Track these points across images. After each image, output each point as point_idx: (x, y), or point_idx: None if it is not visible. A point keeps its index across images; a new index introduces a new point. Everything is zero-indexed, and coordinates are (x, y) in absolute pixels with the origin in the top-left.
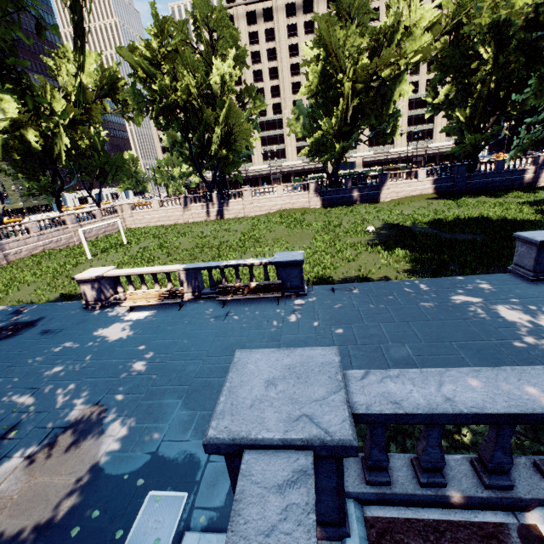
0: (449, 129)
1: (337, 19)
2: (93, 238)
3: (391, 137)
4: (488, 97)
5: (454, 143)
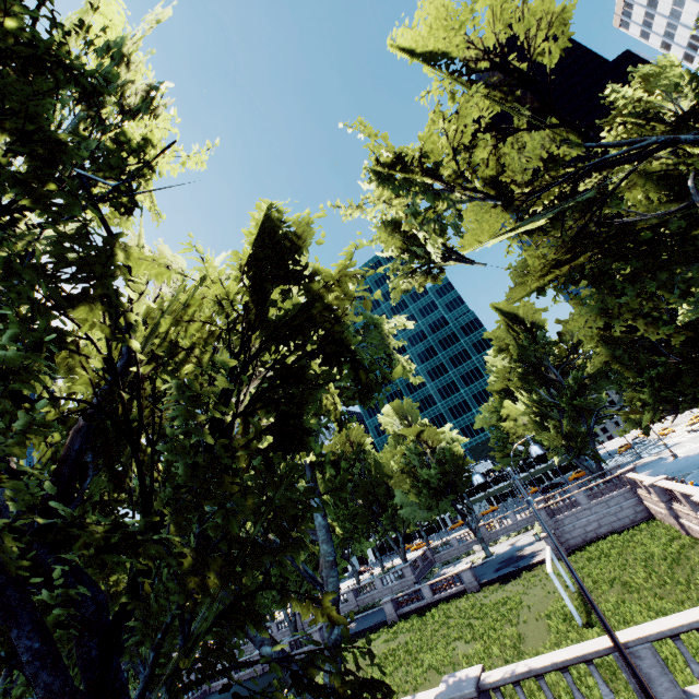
0: None
1: None
2: None
3: None
4: None
5: None
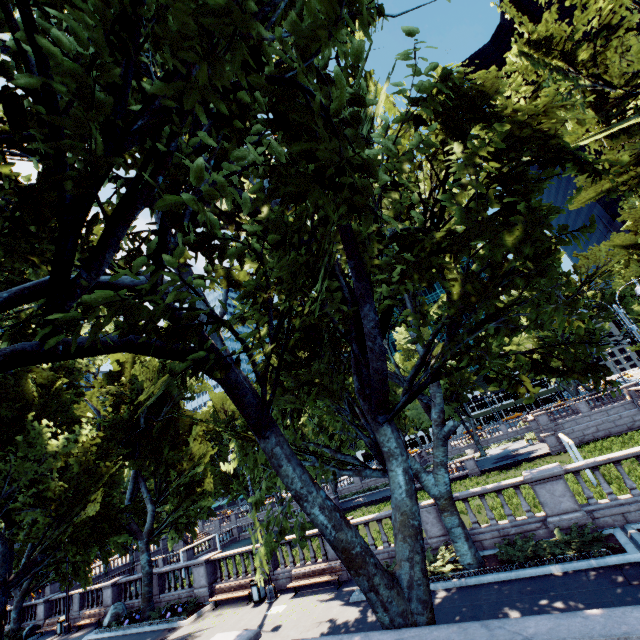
0: None
1: None
2: None
3: None
4: None
5: None
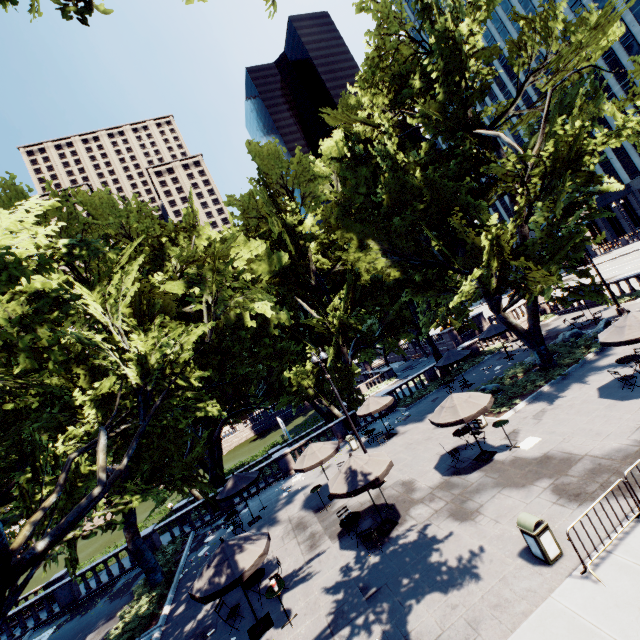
0: None
1: None
2: None
3: None
4: None
5: None
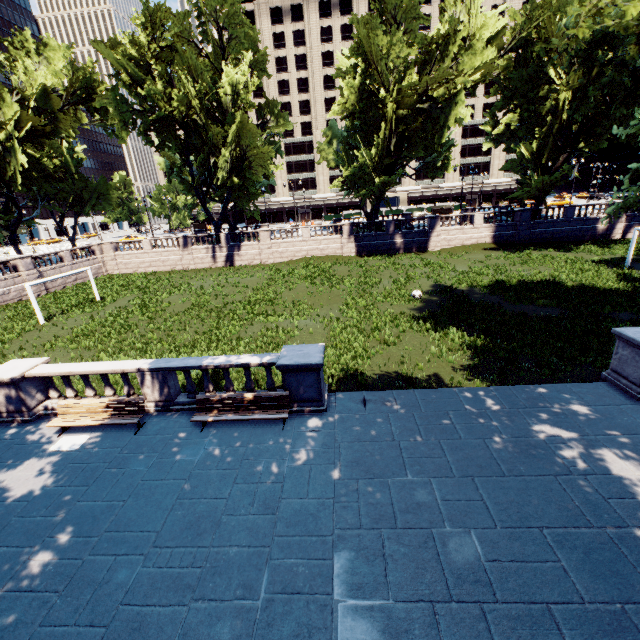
0: (511, 166)
1: (379, 23)
2: (58, 288)
3: (442, 171)
4: (559, 130)
5: (516, 182)
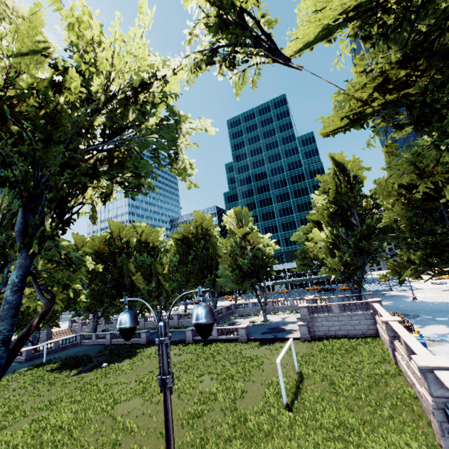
0: None
1: None
2: None
3: None
4: None
5: None
